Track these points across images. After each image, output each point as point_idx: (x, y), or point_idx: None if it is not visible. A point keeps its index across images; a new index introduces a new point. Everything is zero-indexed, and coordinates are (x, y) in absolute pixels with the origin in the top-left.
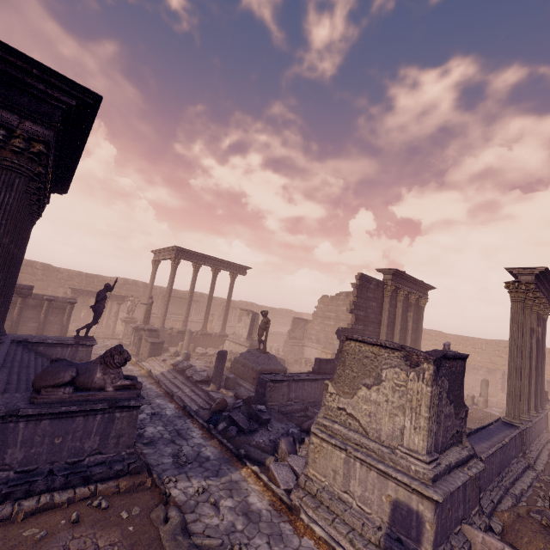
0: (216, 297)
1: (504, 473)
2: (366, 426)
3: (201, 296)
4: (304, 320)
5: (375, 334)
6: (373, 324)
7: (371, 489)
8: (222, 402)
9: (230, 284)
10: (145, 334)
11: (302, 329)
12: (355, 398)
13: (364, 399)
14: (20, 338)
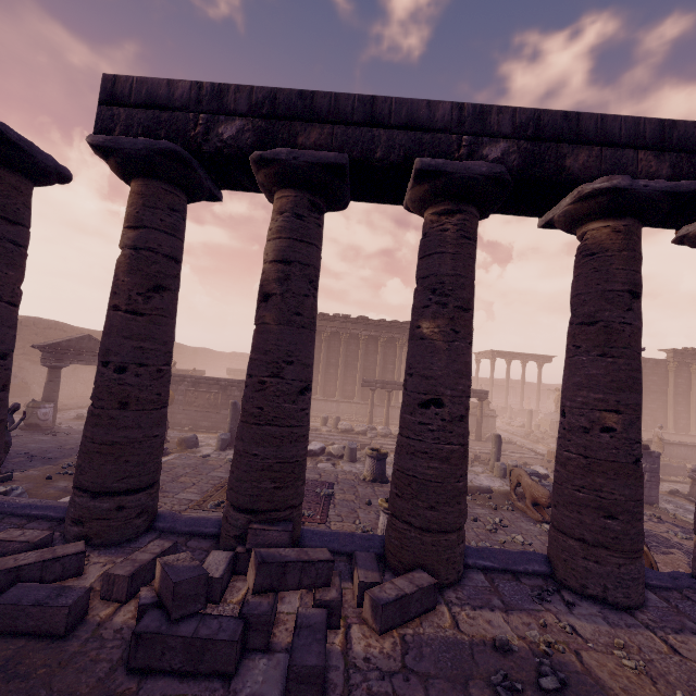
0: (532, 383)
1: (695, 462)
2: None
3: (516, 383)
4: None
5: (659, 401)
6: (655, 393)
7: None
8: (530, 430)
9: (538, 371)
10: None
11: None
12: None
13: None
14: None
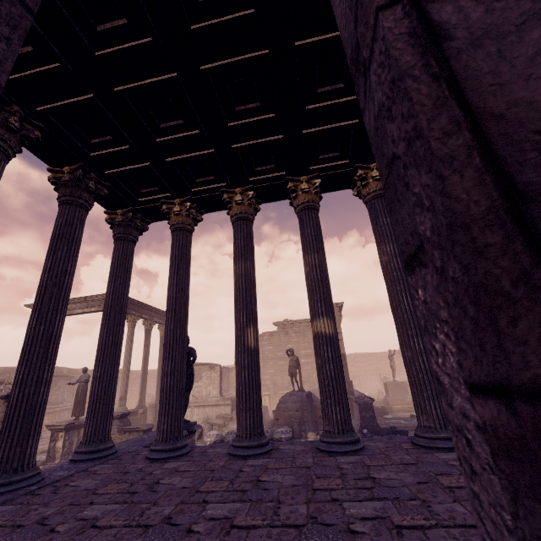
0: (79, 369)
1: None
2: None
3: (58, 372)
4: (228, 369)
5: None
6: None
7: None
8: (363, 436)
9: (162, 338)
10: (115, 425)
11: (227, 379)
12: None
13: None
14: (145, 444)
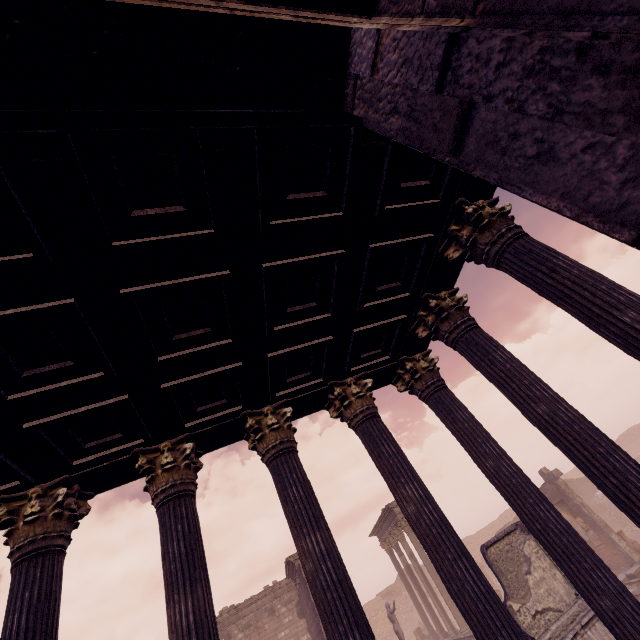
0: None
1: None
2: (556, 605)
3: None
4: None
5: None
6: None
7: (609, 638)
8: None
9: None
10: None
11: None
12: (532, 591)
13: (536, 584)
14: None
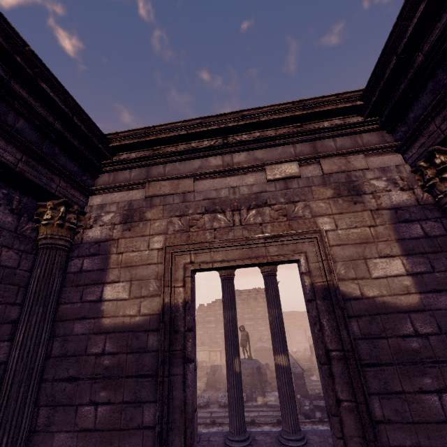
0: None
1: None
2: None
3: None
4: None
5: None
6: None
7: None
8: (297, 401)
9: None
10: None
11: None
12: None
13: None
14: None
